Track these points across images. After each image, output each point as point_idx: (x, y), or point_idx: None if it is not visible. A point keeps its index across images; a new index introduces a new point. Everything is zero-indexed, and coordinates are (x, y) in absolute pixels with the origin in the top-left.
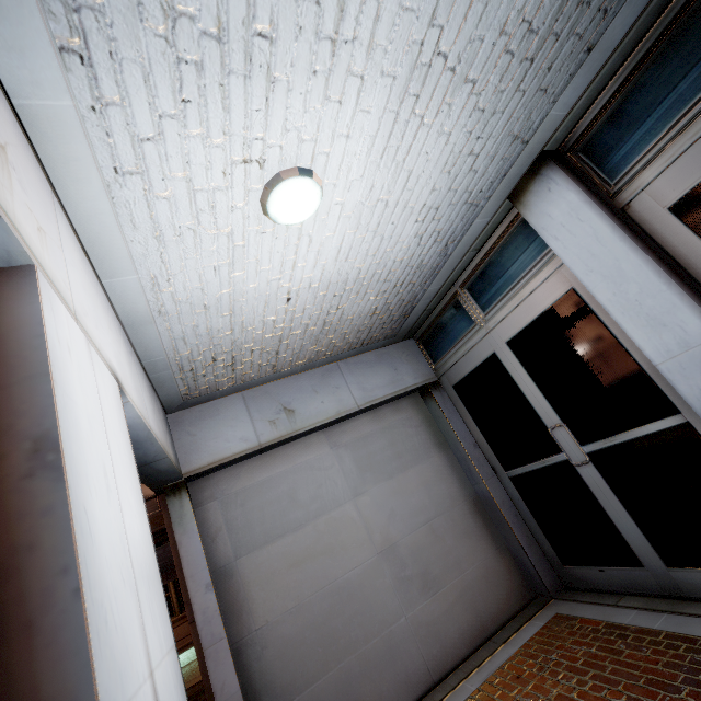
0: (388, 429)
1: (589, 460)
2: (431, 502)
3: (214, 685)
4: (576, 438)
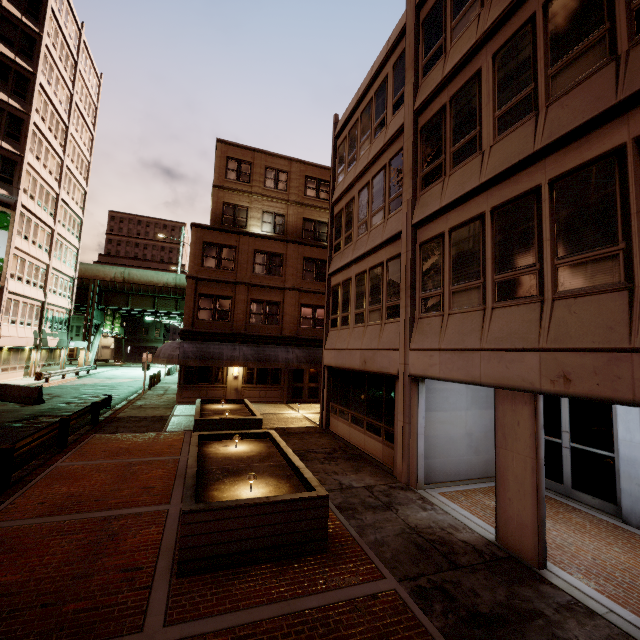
0: (488, 390)
1: (570, 448)
2: (490, 425)
3: (418, 445)
4: (571, 439)
